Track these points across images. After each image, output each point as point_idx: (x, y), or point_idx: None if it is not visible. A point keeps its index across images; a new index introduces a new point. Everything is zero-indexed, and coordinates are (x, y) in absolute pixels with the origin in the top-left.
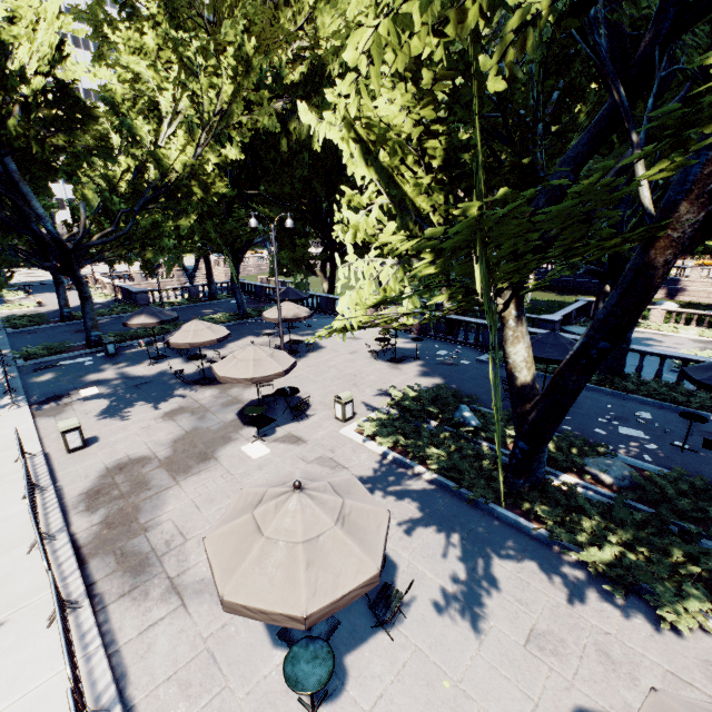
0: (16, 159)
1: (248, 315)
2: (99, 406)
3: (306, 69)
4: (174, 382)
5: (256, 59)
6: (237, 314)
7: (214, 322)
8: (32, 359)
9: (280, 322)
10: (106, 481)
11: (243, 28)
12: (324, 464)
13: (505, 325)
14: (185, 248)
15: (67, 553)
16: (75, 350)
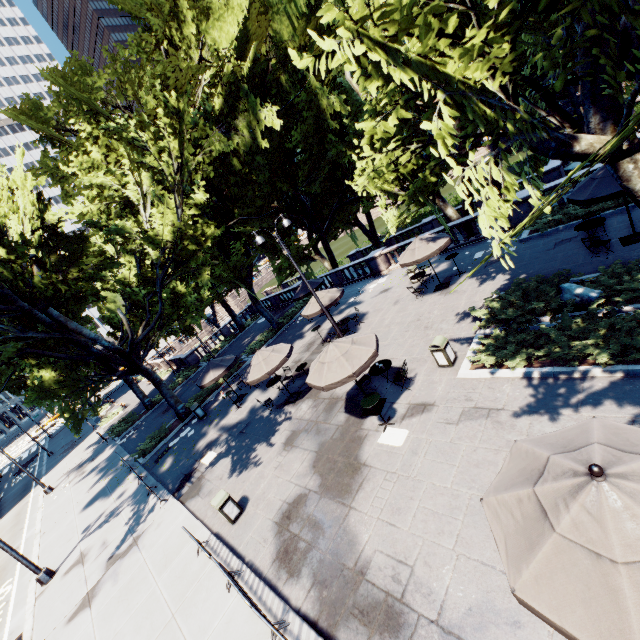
0: (54, 307)
1: (281, 324)
2: (226, 467)
3: (222, 91)
4: (268, 412)
5: (182, 107)
6: (272, 329)
7: (259, 345)
8: (148, 453)
9: (325, 311)
10: (284, 536)
11: (159, 88)
12: (474, 417)
13: (618, 162)
14: (207, 300)
15: (310, 636)
16: (173, 429)
